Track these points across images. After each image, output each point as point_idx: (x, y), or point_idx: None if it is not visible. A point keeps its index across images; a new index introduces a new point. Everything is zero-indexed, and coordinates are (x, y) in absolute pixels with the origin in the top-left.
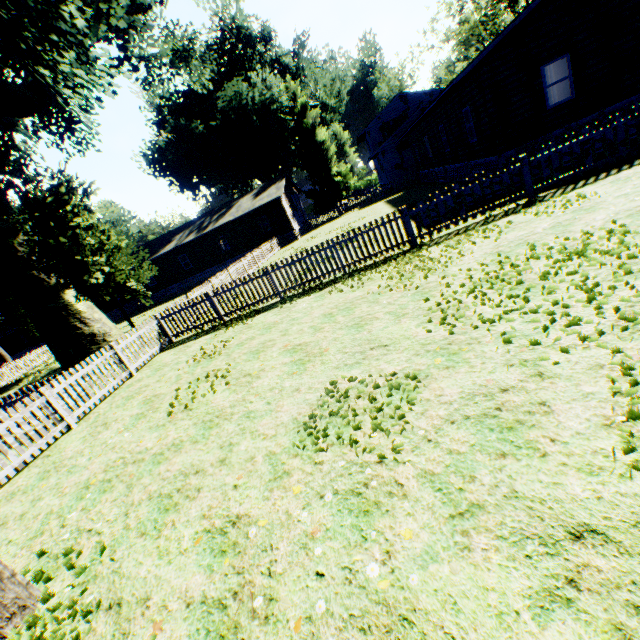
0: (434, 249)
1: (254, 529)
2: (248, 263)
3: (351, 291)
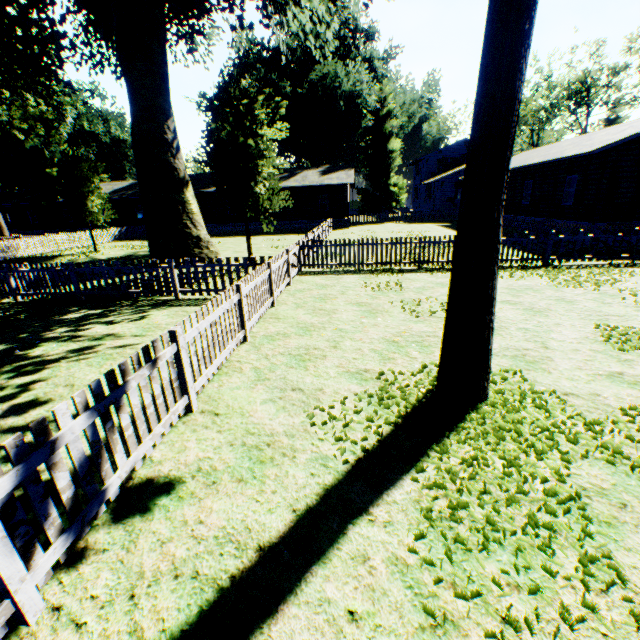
0: (575, 271)
1: None
2: (323, 231)
3: (513, 279)
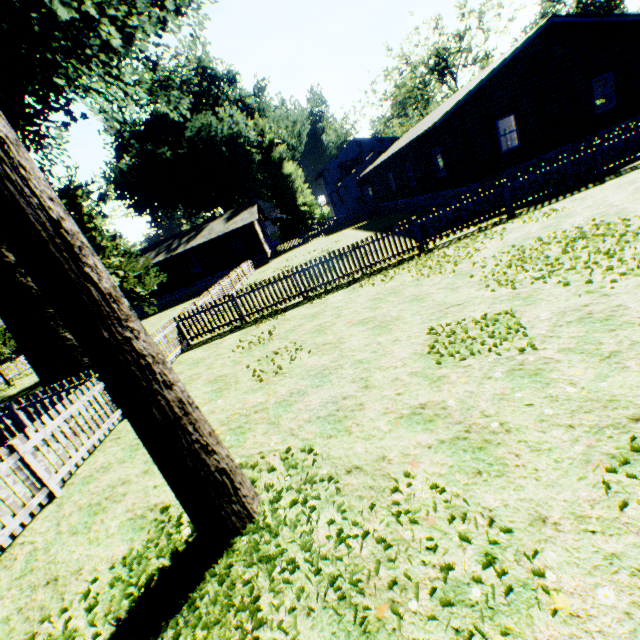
0: (445, 250)
1: (451, 401)
2: (234, 280)
3: (384, 283)
